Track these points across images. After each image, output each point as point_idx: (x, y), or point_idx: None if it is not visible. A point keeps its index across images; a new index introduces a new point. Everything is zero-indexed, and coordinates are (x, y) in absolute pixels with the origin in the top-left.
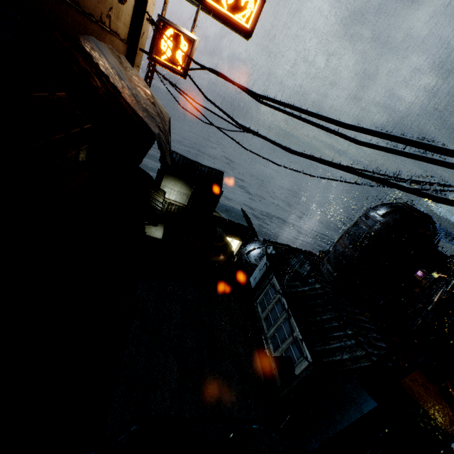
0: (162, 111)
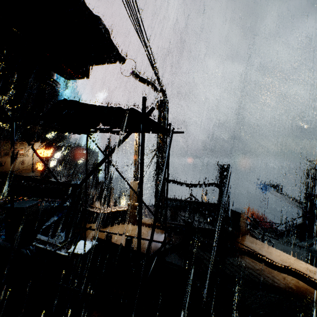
0: None
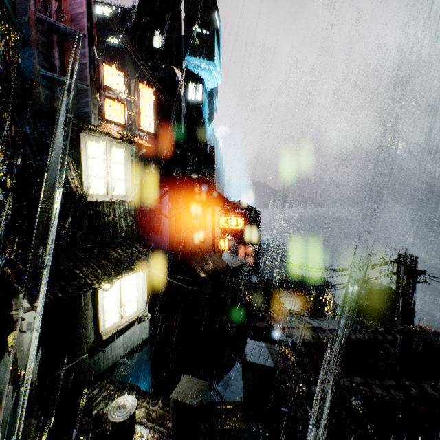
0: (223, 265)
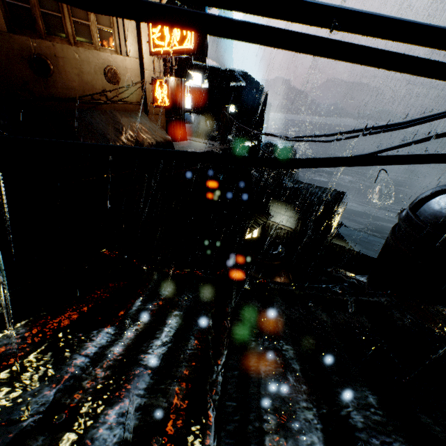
0: (157, 137)
